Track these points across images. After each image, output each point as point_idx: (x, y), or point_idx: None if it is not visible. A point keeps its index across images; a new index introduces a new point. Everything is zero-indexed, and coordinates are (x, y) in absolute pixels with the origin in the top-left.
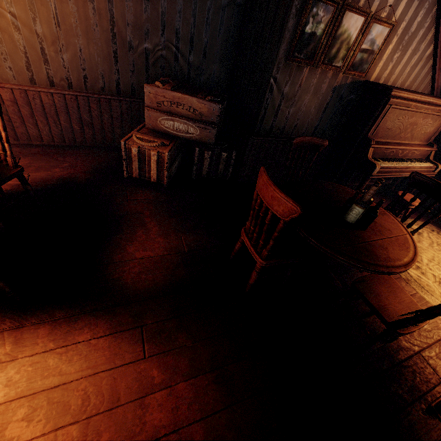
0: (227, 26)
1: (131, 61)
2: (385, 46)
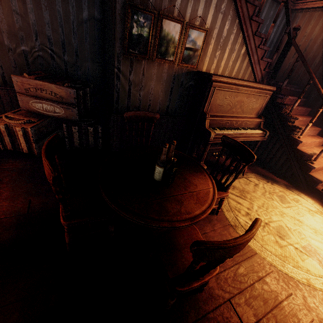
0: (91, 35)
1: (13, 60)
2: (206, 46)
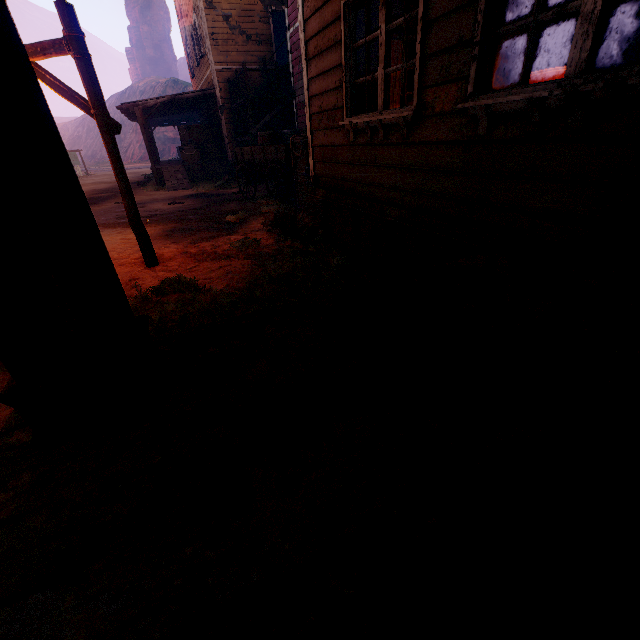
0: None
1: None
2: None
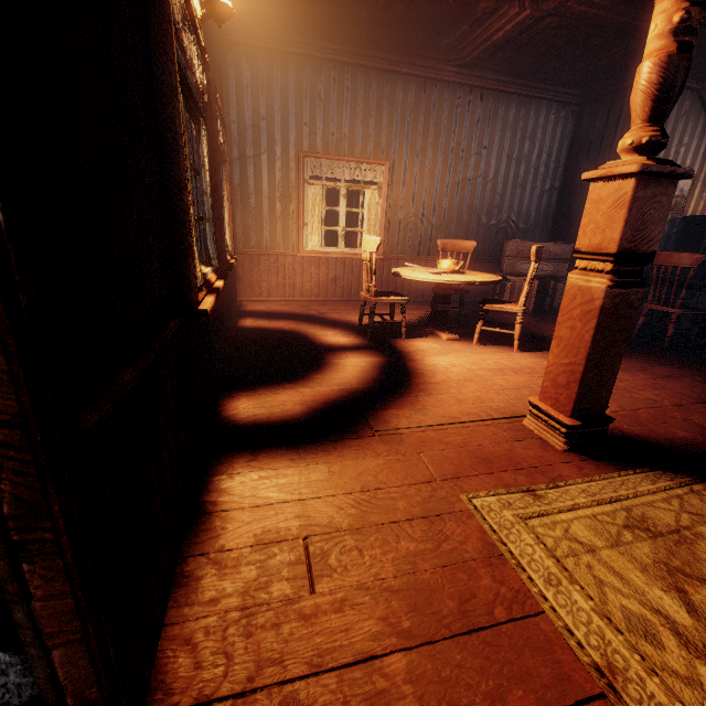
0: (547, 202)
1: (481, 233)
2: (691, 191)
